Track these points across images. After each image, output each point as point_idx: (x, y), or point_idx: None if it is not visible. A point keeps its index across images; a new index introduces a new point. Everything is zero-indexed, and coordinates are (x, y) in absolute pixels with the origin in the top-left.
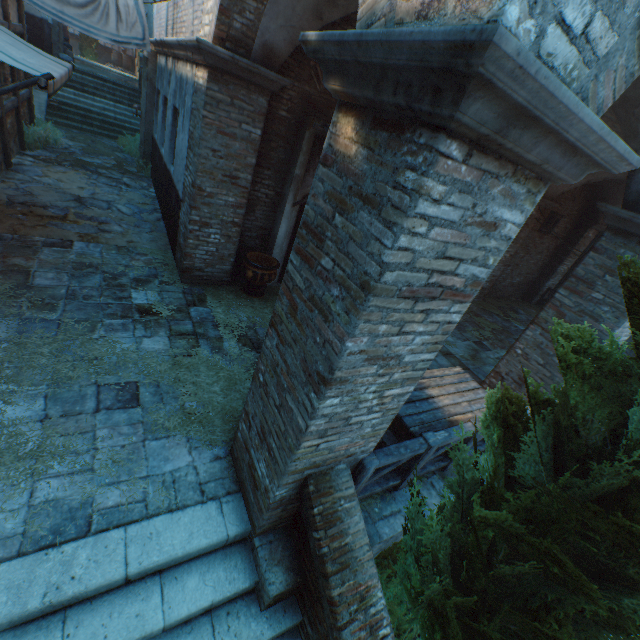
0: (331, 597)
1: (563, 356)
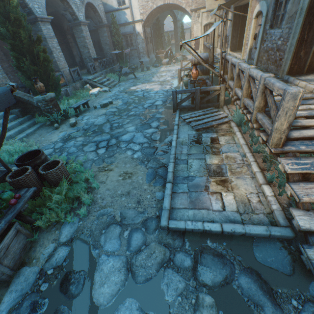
0: (19, 96)
1: None
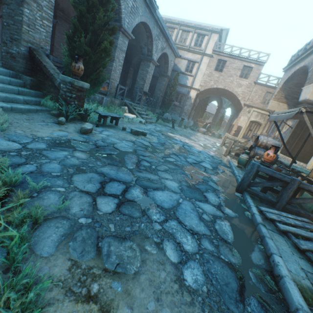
0: (44, 65)
1: (72, 4)
